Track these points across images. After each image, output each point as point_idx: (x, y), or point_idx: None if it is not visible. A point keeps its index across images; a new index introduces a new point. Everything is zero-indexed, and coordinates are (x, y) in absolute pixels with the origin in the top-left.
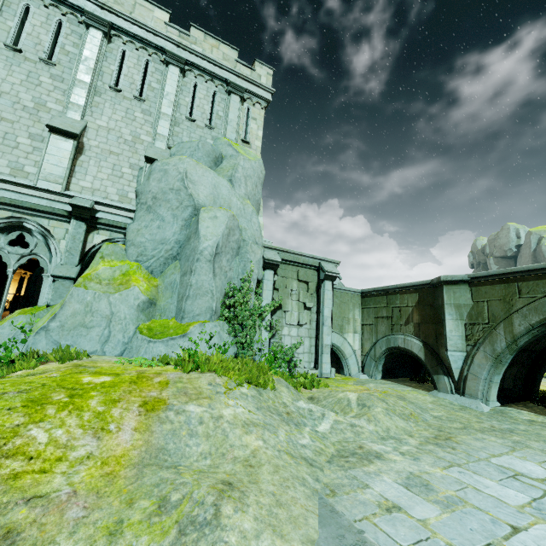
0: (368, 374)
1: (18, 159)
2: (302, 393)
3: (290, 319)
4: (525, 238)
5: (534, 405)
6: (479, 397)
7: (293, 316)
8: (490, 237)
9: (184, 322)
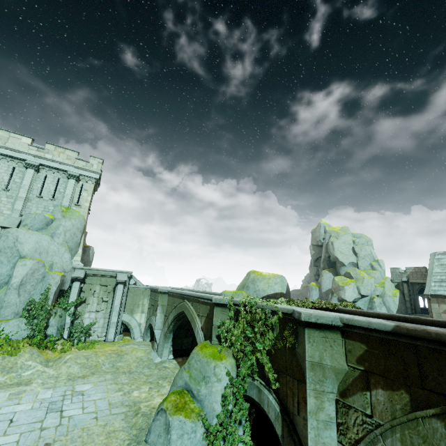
0: (143, 338)
1: None
2: (68, 353)
3: (91, 308)
4: (325, 234)
5: None
6: (159, 355)
7: (93, 306)
8: (312, 230)
9: None
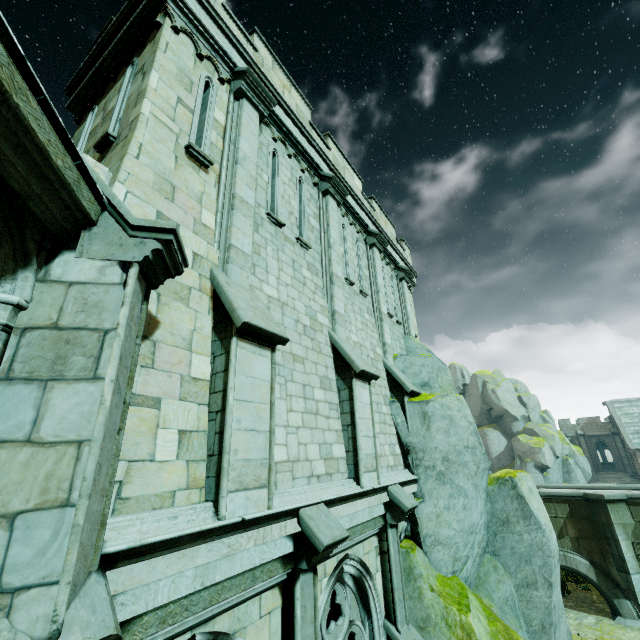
0: None
1: (324, 436)
2: None
3: None
4: (472, 379)
5: None
6: None
7: None
8: None
9: None
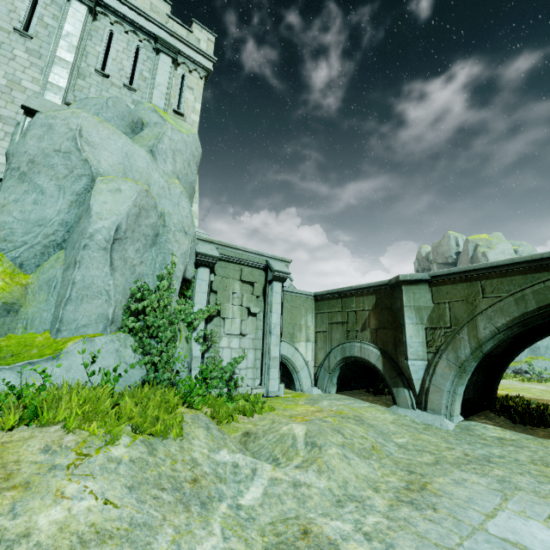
0: (321, 388)
1: None
2: (238, 424)
3: (230, 328)
4: (464, 246)
5: (495, 416)
6: (443, 413)
7: (234, 325)
8: (434, 245)
9: (61, 336)
